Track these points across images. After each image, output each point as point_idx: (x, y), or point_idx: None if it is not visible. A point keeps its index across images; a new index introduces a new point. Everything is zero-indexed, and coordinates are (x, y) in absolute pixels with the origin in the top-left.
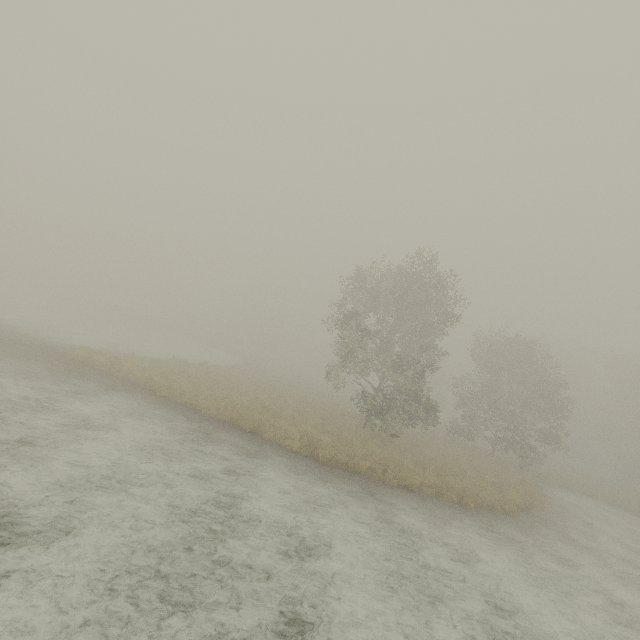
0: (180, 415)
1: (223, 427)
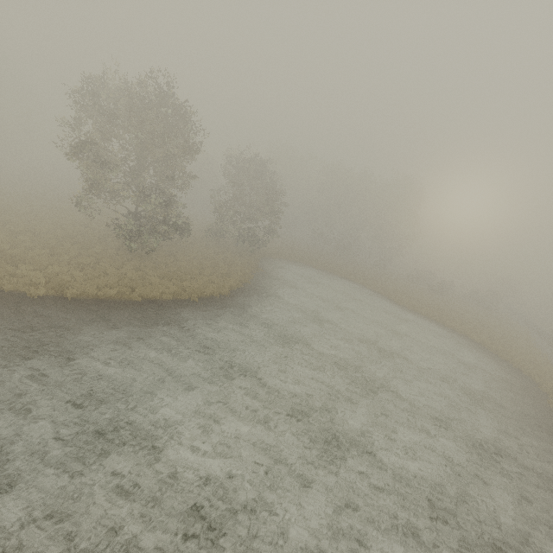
0: None
1: None
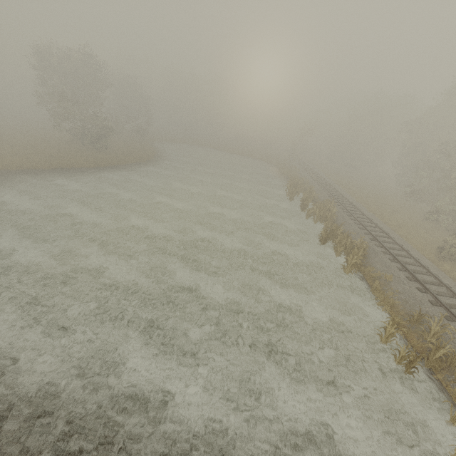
0: (45, 173)
1: (63, 170)
